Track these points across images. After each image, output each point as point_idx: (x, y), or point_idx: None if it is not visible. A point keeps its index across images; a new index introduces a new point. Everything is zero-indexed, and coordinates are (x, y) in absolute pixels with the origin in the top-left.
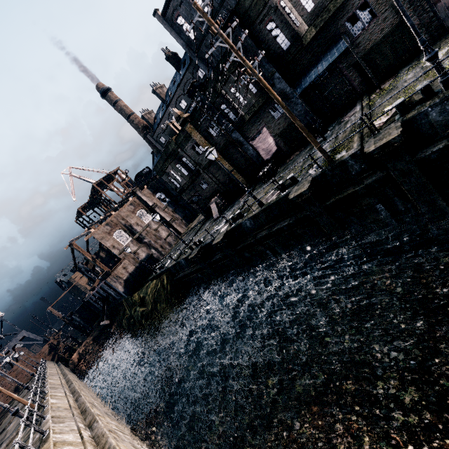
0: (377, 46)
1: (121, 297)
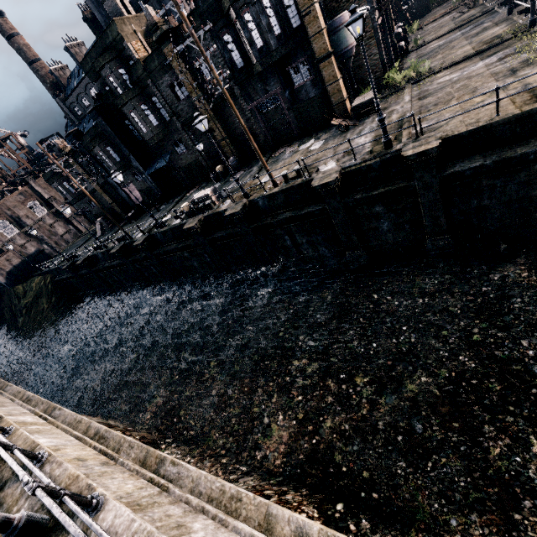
0: (192, 164)
1: (4, 286)
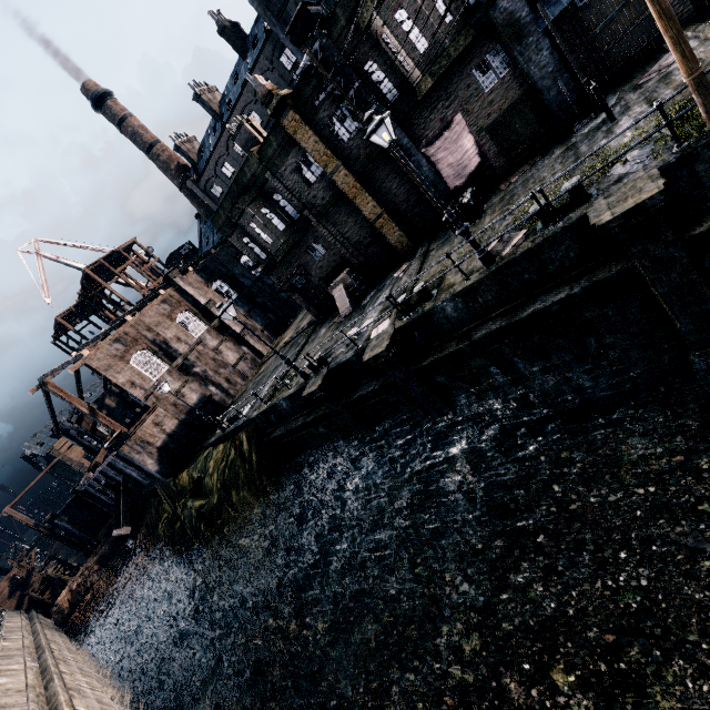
0: None
1: (153, 480)
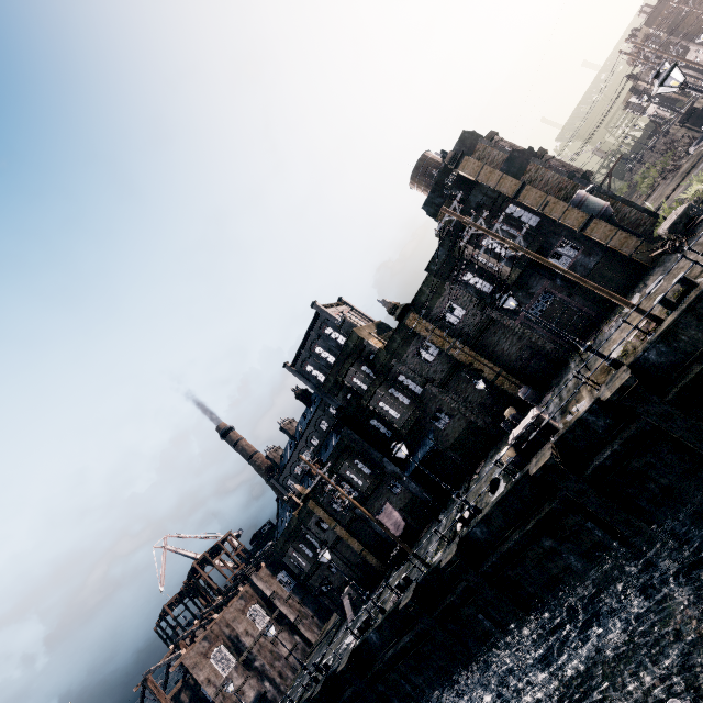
0: (462, 435)
1: None
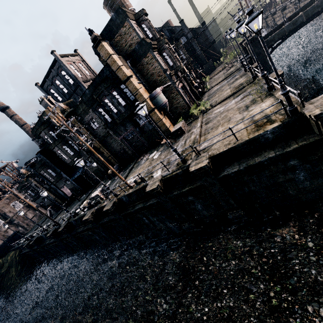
0: (96, 170)
1: None
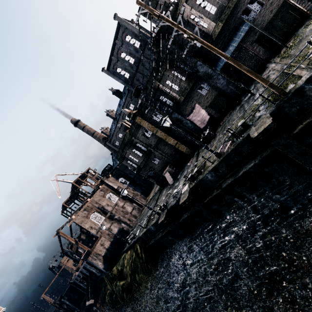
0: (270, 23)
1: (102, 273)
